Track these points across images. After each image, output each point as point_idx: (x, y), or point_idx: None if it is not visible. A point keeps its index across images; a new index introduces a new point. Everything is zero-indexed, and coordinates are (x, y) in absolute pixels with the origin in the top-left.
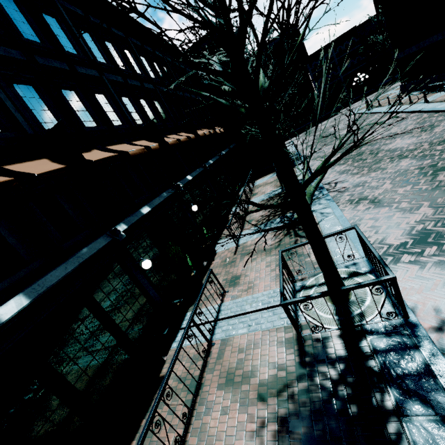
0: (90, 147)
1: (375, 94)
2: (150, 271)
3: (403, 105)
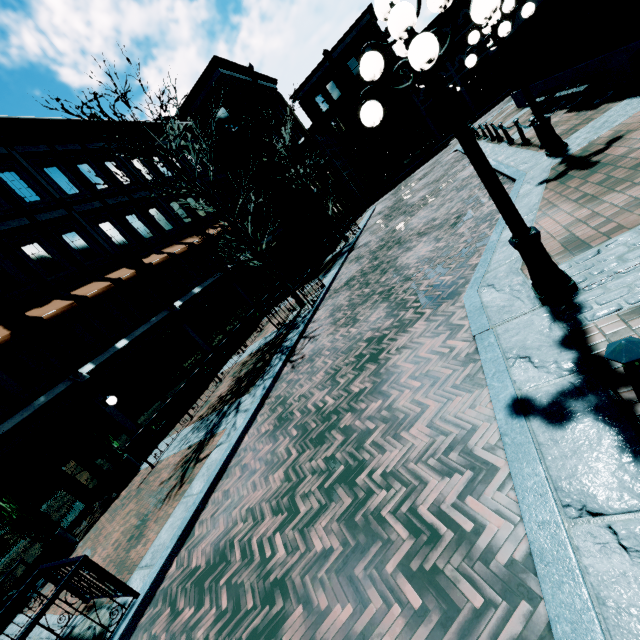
0: None
1: (506, 100)
2: None
3: (494, 142)
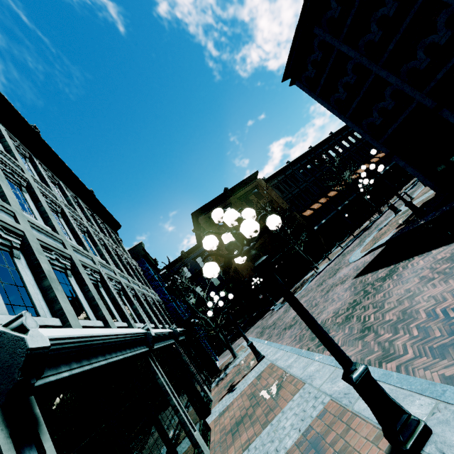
0: (329, 191)
1: None
2: (349, 218)
3: None
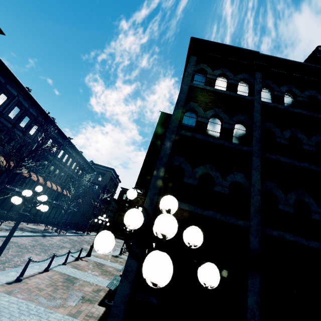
0: None
1: None
2: None
3: None
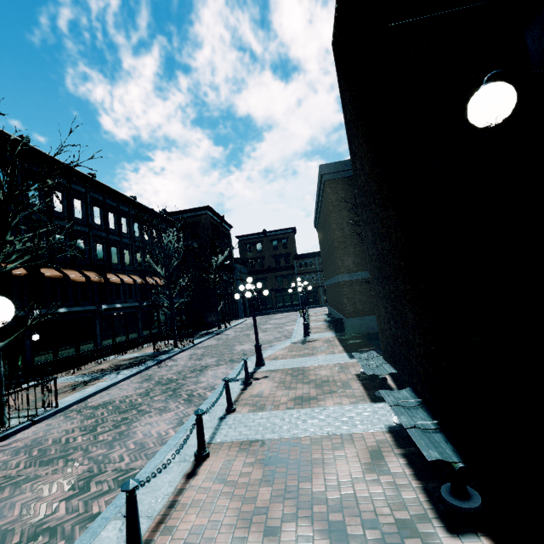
0: None
1: None
2: None
3: None
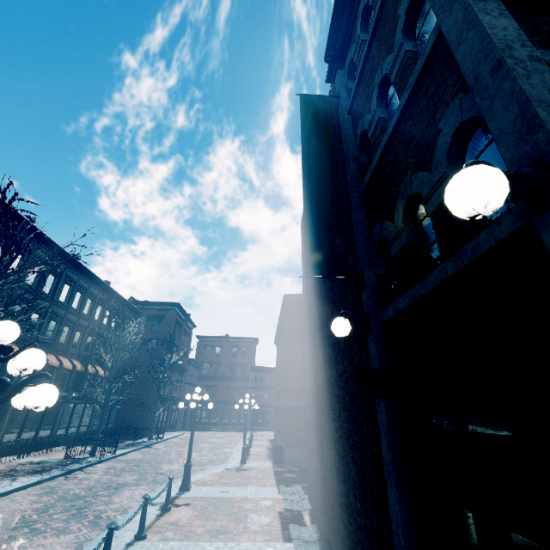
0: None
1: None
2: None
3: None
